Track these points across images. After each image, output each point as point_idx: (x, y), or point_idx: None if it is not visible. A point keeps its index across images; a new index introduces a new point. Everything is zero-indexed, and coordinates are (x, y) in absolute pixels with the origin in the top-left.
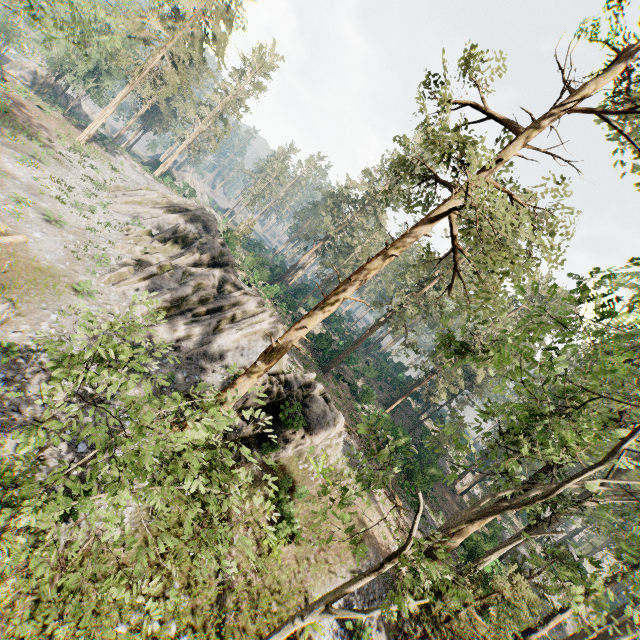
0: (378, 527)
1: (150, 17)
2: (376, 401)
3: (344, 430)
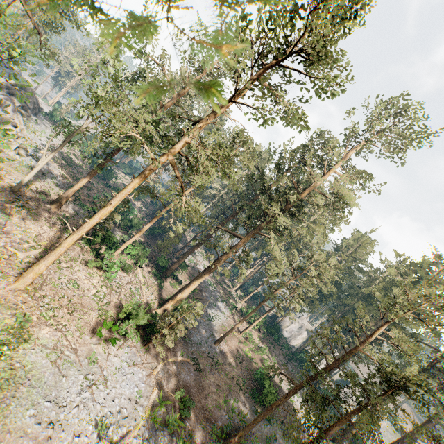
0: (13, 173)
1: (17, 2)
2: (142, 211)
3: (61, 176)
